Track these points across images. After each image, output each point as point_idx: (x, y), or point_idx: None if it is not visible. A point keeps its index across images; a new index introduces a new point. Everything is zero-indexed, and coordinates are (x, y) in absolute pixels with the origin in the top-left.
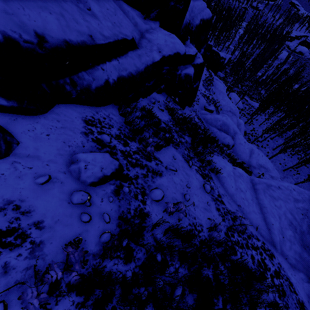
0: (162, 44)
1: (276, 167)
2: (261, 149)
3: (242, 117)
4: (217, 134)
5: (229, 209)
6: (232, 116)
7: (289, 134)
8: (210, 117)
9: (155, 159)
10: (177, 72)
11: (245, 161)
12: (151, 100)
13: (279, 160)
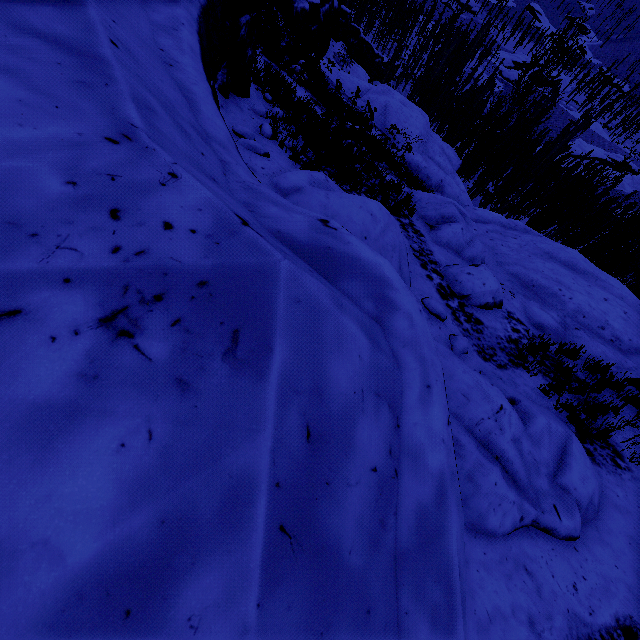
0: None
1: None
2: None
3: None
4: None
5: None
6: None
7: None
8: None
9: None
10: (294, 5)
11: None
12: None
13: None
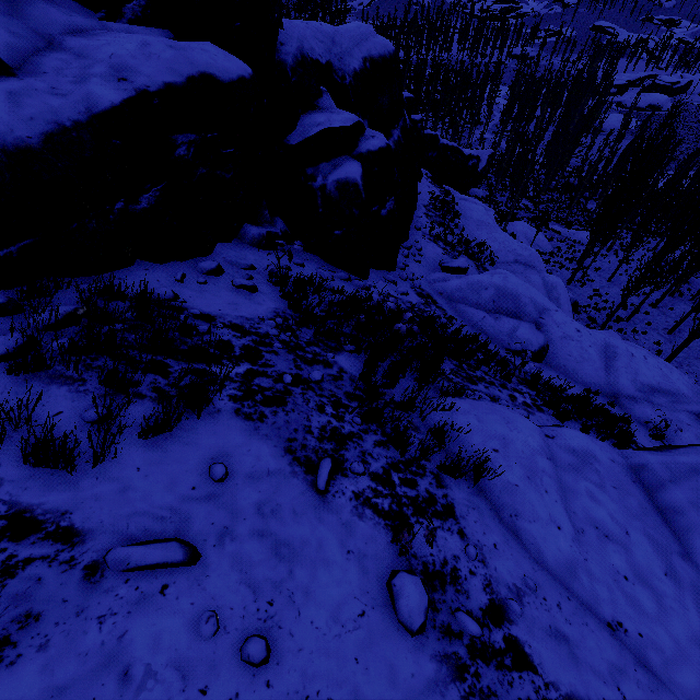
0: (129, 54)
1: (698, 378)
2: (634, 339)
3: (556, 271)
4: (487, 326)
5: (565, 689)
6: (526, 271)
7: (698, 284)
8: (459, 286)
9: (11, 536)
10: (312, 183)
11: (597, 385)
12: (201, 266)
13: (699, 357)
